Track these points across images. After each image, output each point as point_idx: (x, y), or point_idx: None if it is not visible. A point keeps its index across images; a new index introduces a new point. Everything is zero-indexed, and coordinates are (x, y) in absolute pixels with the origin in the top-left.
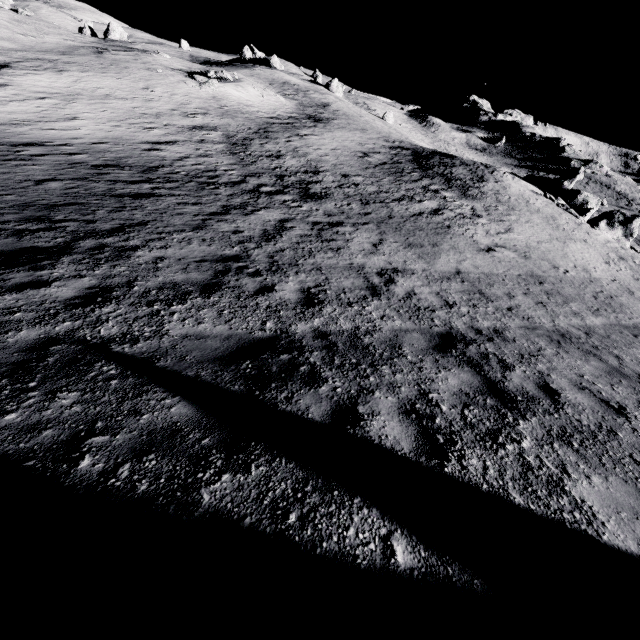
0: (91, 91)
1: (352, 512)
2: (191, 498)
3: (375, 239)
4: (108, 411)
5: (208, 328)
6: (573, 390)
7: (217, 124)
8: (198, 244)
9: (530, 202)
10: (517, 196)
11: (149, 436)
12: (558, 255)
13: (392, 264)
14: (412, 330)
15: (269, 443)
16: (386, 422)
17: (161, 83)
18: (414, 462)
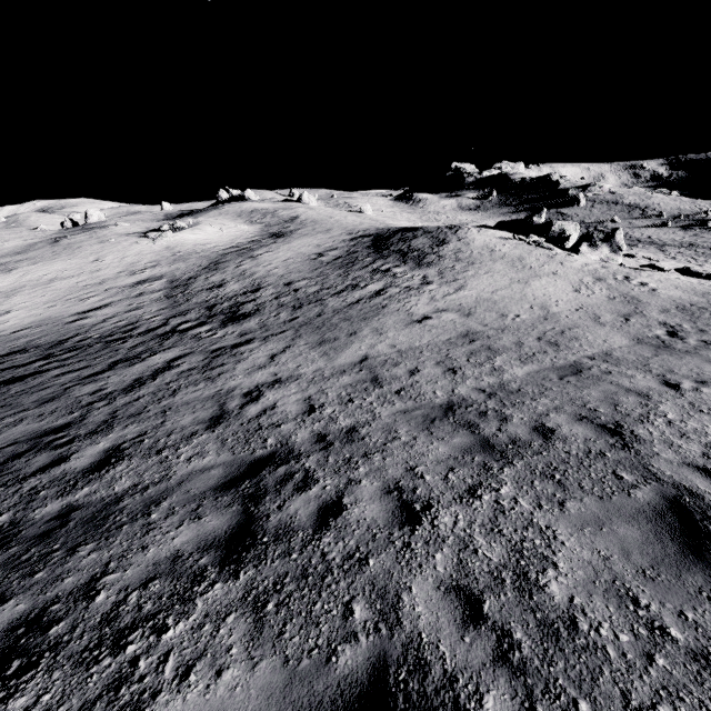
0: (37, 280)
1: None
2: None
3: (280, 348)
4: None
5: None
6: (372, 498)
7: (165, 272)
8: (27, 423)
9: (495, 250)
10: (481, 248)
11: None
12: (513, 300)
13: (277, 375)
14: (219, 465)
15: None
16: None
17: (113, 251)
18: None
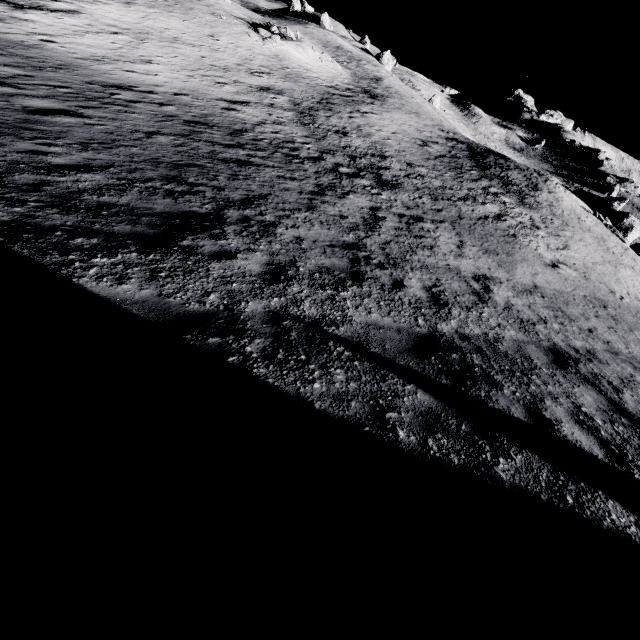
0: (160, 31)
1: (604, 501)
2: (493, 474)
3: (456, 240)
4: (376, 390)
5: (379, 318)
6: None
7: (282, 87)
8: (319, 227)
9: (581, 219)
10: (569, 211)
11: (423, 417)
12: (612, 279)
13: (480, 270)
14: (527, 342)
15: (507, 436)
16: (572, 429)
17: (226, 32)
18: (612, 467)
